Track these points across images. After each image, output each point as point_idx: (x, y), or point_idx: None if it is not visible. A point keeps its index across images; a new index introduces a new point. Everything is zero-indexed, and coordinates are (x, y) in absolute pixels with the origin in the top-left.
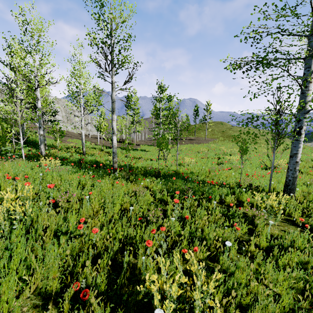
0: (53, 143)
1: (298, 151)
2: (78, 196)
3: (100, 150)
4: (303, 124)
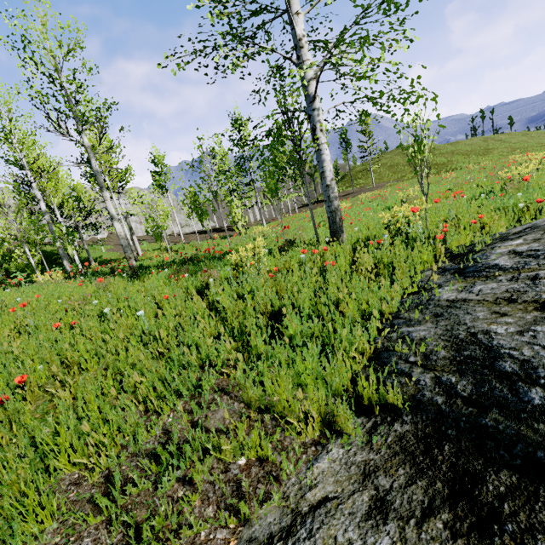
0: (113, 256)
1: (324, 168)
2: (31, 304)
3: (164, 250)
4: (315, 121)
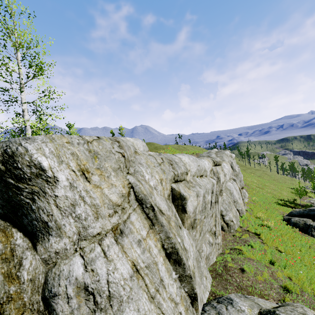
0: None
1: None
2: None
3: None
4: (26, 132)
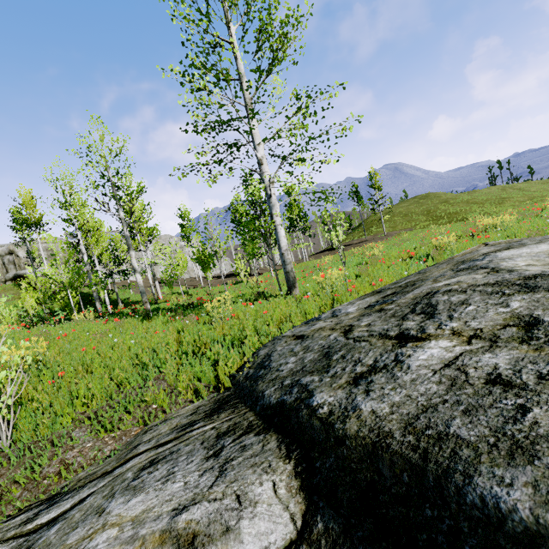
0: (139, 298)
1: (279, 242)
2: (69, 336)
3: (181, 294)
4: (272, 210)
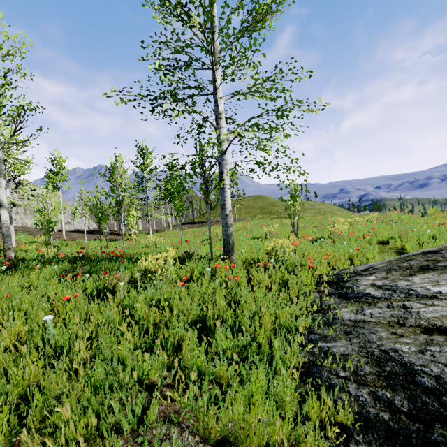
0: None
1: (225, 202)
2: None
3: (43, 244)
4: (223, 168)
